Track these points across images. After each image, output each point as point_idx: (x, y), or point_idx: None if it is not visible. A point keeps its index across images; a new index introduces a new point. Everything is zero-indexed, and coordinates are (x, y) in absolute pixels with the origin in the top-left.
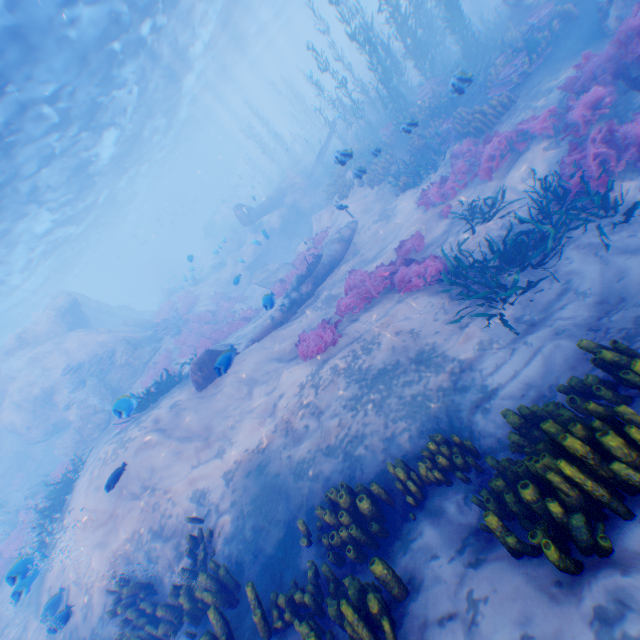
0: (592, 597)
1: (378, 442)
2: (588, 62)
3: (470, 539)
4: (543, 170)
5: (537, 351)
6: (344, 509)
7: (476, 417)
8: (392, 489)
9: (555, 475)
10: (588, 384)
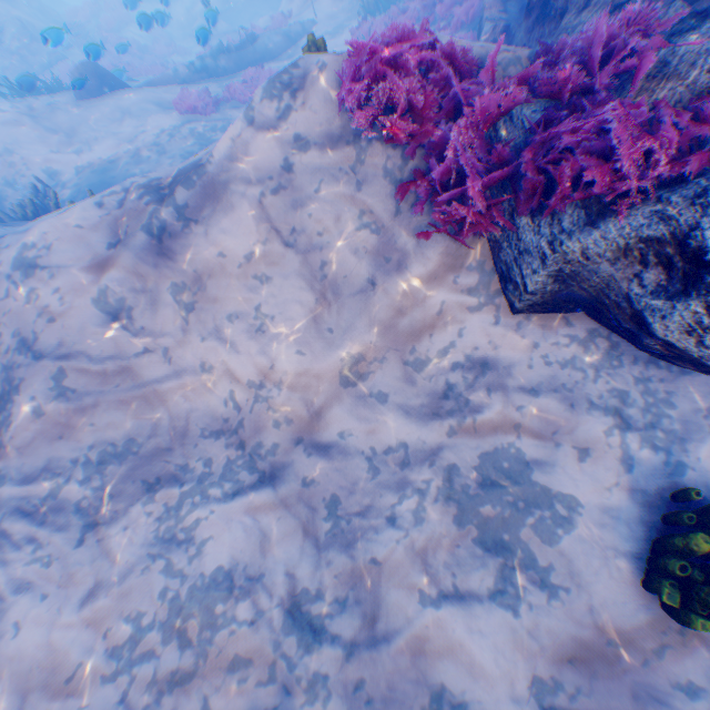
0: None
1: None
2: None
3: None
4: None
5: None
6: None
7: None
8: None
9: None
10: None
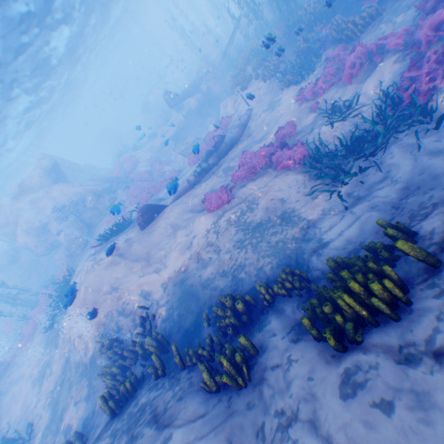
0: (345, 362)
1: (252, 269)
2: None
3: (296, 328)
4: (389, 80)
5: (357, 218)
6: (228, 308)
7: (312, 258)
8: (258, 297)
9: (341, 301)
10: (376, 247)
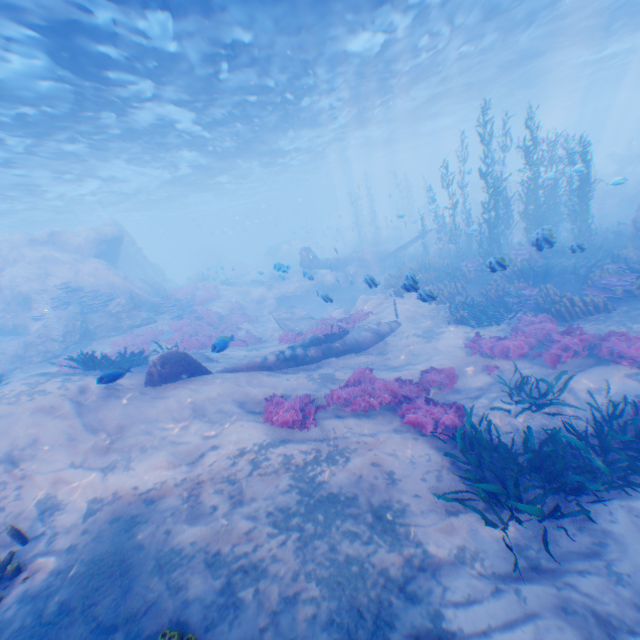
0: None
1: (274, 595)
2: None
3: None
4: (616, 393)
5: (530, 616)
6: None
7: None
8: None
9: None
10: None
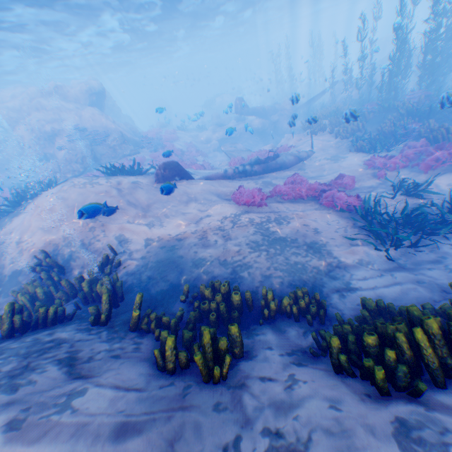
0: (396, 411)
1: (258, 275)
2: None
3: (298, 352)
4: None
5: (397, 283)
6: (221, 293)
7: (333, 296)
8: (253, 304)
9: (404, 337)
10: (443, 308)
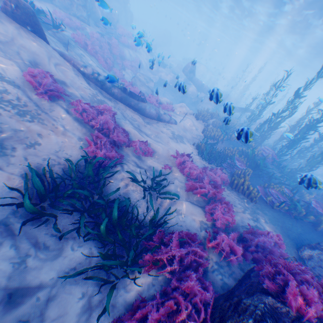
0: None
1: None
2: (268, 240)
3: None
4: (184, 222)
5: None
6: None
7: None
8: None
9: None
10: None
